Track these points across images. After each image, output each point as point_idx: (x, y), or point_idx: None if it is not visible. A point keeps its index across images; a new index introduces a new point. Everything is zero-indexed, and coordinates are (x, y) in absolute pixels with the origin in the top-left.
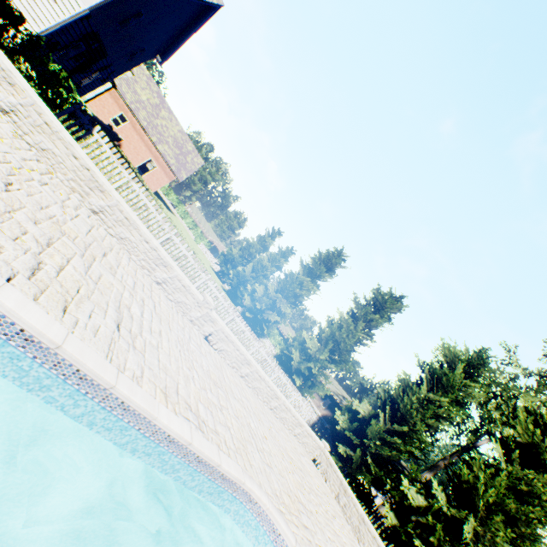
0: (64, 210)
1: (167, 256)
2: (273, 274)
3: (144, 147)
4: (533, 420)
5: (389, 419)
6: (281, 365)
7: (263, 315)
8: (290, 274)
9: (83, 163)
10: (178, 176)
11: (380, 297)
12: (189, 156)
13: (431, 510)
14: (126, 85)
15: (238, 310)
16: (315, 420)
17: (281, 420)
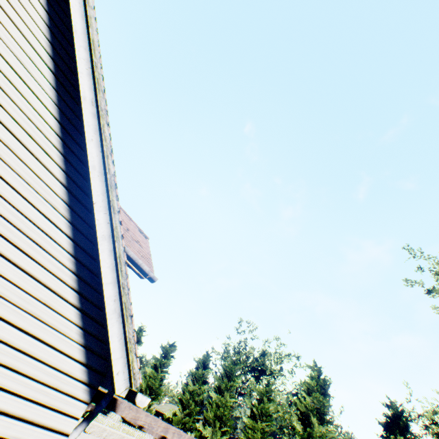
0: None
1: None
2: None
3: None
4: (221, 373)
5: (182, 410)
6: (126, 422)
7: None
8: None
9: None
10: None
11: (164, 349)
12: None
13: (198, 436)
14: None
15: None
16: (153, 438)
17: None
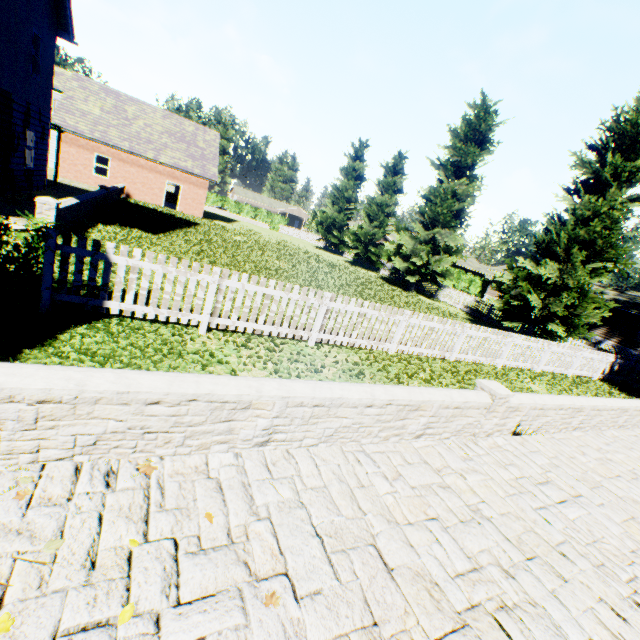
0: (261, 585)
1: (409, 393)
2: (395, 206)
3: (149, 175)
4: None
5: None
6: (513, 320)
7: (431, 268)
8: (431, 194)
9: (174, 399)
10: (208, 177)
11: (629, 126)
12: (198, 141)
13: None
14: (67, 113)
15: (384, 276)
16: (613, 360)
17: (633, 427)
